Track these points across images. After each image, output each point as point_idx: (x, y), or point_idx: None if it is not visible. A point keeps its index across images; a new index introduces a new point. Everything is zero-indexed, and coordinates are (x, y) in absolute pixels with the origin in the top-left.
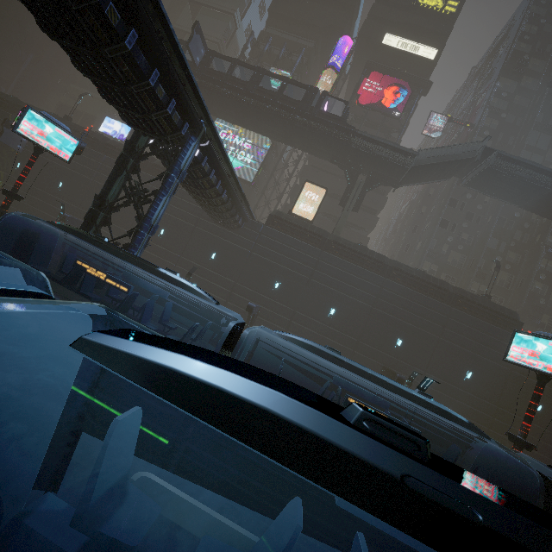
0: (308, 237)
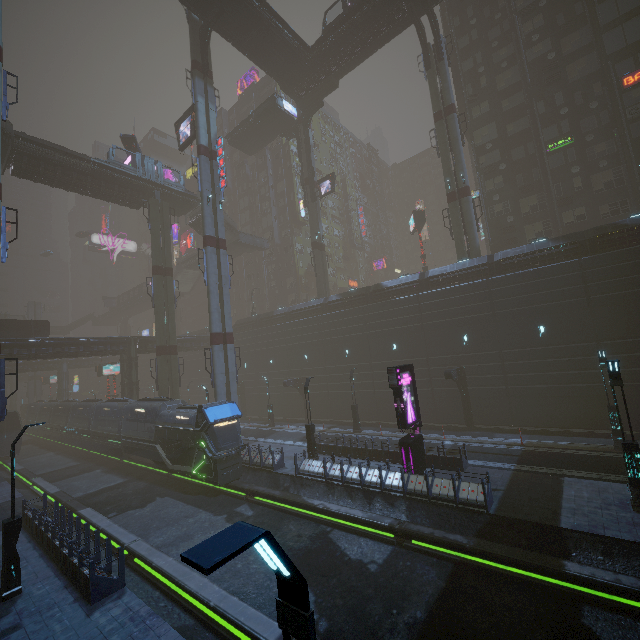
0: None
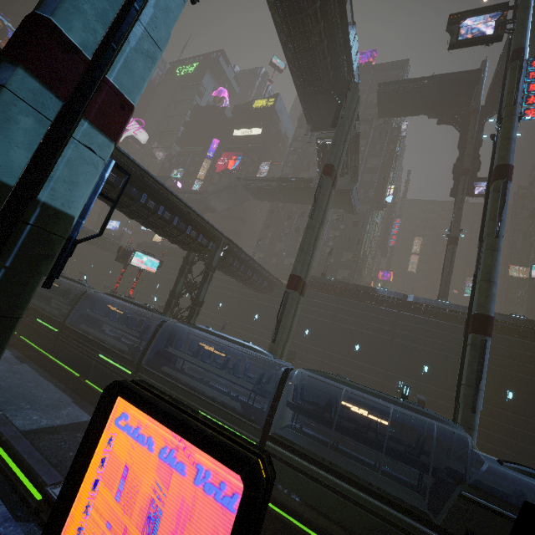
0: (153, 250)
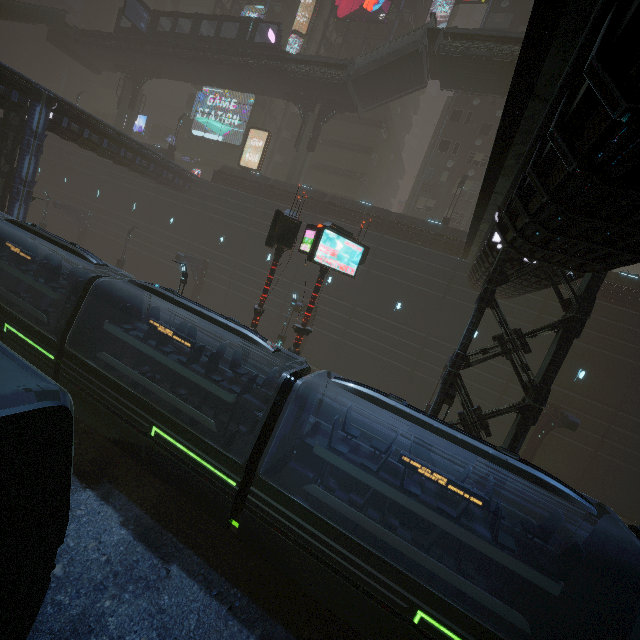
0: (247, 186)
